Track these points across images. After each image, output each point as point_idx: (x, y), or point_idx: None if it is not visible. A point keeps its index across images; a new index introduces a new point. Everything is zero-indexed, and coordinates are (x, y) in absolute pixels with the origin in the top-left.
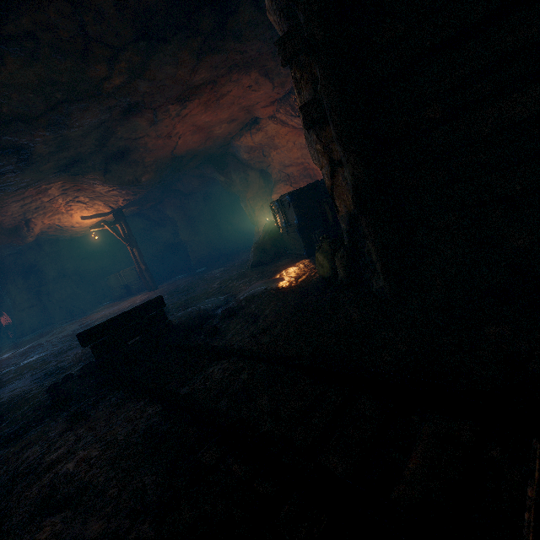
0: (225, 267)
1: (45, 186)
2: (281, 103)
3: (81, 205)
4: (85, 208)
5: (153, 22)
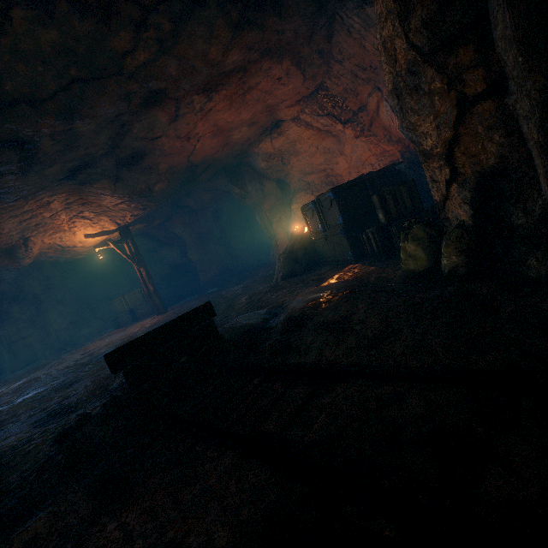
0: (245, 284)
1: (47, 198)
2: (307, 101)
3: (85, 221)
4: (90, 225)
5: None
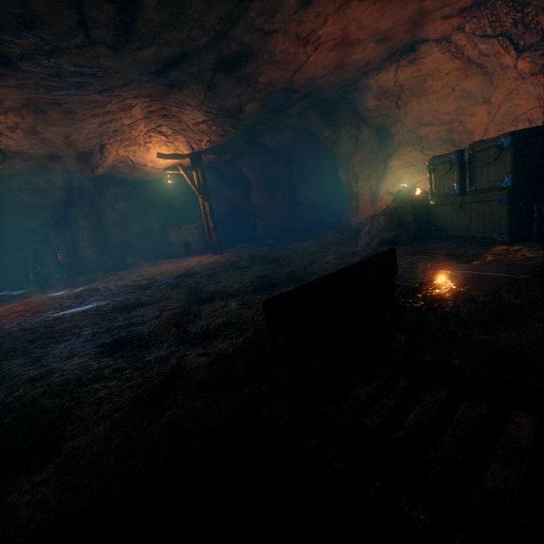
0: (316, 242)
1: (131, 99)
2: (476, 11)
3: (161, 138)
4: (165, 143)
5: None
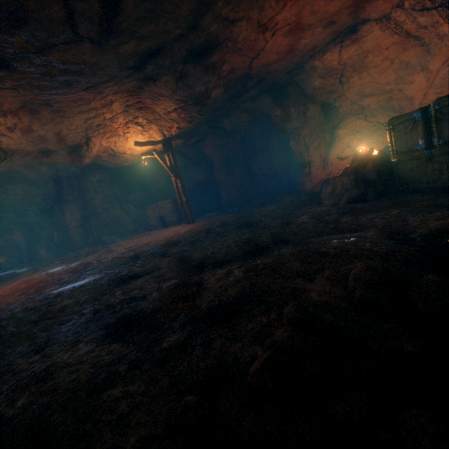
0: (279, 206)
1: (111, 95)
2: None
3: (138, 128)
4: (140, 132)
5: None
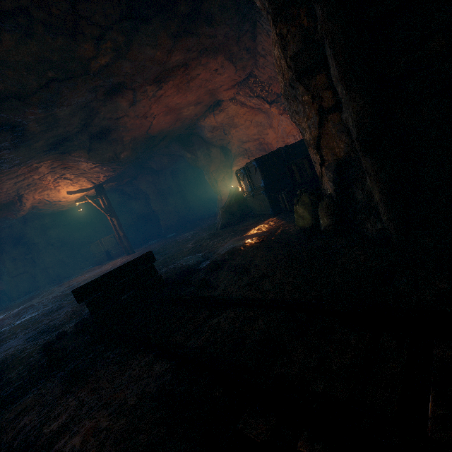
0: (194, 231)
1: (36, 164)
2: (241, 86)
3: (67, 181)
4: (71, 184)
5: (137, 2)
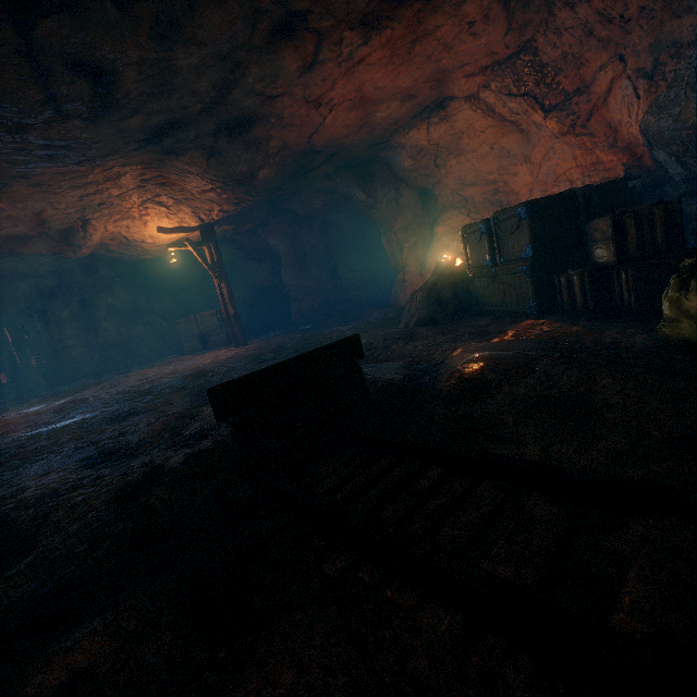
0: (355, 325)
1: (118, 168)
2: (498, 70)
3: (161, 209)
4: (166, 215)
5: None
